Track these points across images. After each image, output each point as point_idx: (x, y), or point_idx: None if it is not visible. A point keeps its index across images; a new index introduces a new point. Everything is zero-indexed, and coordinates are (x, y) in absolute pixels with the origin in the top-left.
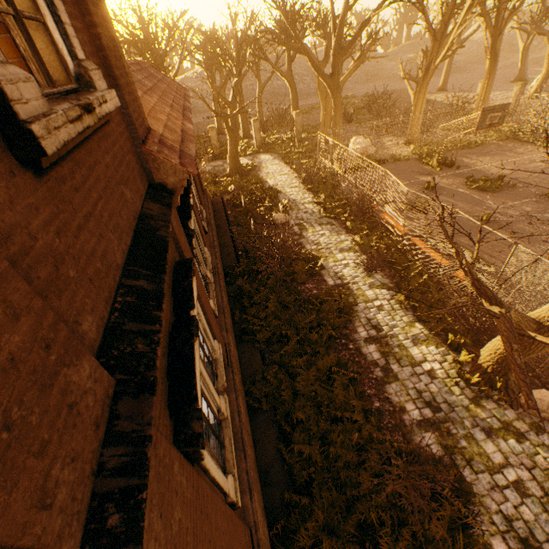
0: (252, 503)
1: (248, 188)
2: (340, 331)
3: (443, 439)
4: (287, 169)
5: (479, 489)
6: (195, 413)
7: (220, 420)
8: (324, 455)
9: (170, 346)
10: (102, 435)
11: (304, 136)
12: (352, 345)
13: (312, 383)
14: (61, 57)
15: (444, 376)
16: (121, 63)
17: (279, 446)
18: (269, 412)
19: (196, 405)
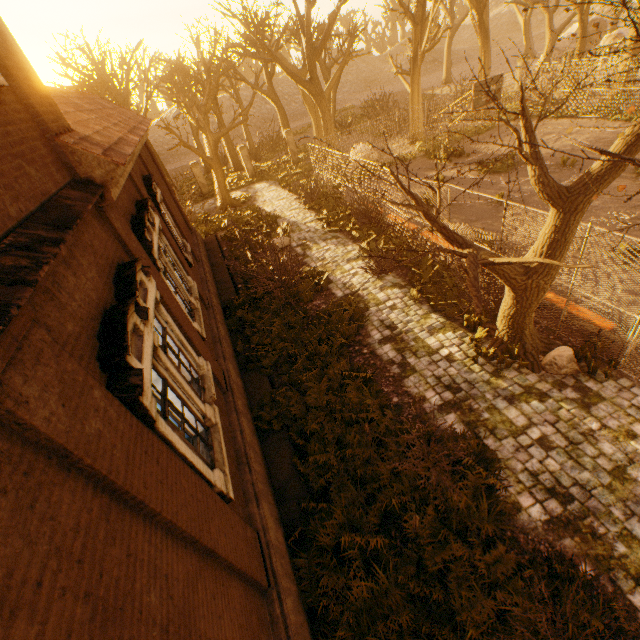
0: (260, 510)
1: (243, 220)
2: (352, 339)
3: (466, 417)
4: (286, 193)
5: (504, 454)
6: (134, 371)
7: (207, 427)
8: (342, 458)
9: (104, 317)
10: None
11: (301, 157)
12: (366, 350)
13: (324, 393)
14: None
15: (463, 357)
16: (17, 59)
17: (293, 460)
18: (282, 432)
19: (127, 354)
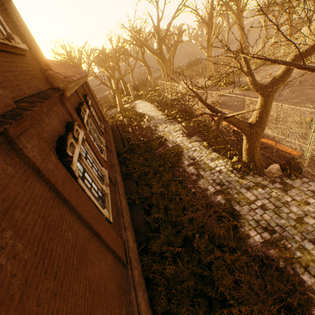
0: (126, 233)
1: (129, 116)
2: (175, 164)
3: (226, 196)
4: (149, 104)
5: (243, 212)
6: (70, 156)
7: (103, 194)
8: (166, 215)
9: (59, 137)
10: (8, 110)
11: (157, 88)
12: (181, 169)
13: (160, 187)
14: (0, 30)
15: (226, 170)
16: (33, 42)
17: (144, 216)
18: (140, 205)
19: (66, 147)
